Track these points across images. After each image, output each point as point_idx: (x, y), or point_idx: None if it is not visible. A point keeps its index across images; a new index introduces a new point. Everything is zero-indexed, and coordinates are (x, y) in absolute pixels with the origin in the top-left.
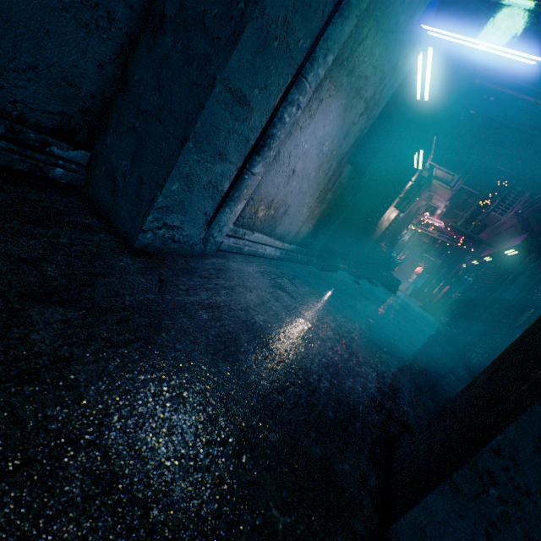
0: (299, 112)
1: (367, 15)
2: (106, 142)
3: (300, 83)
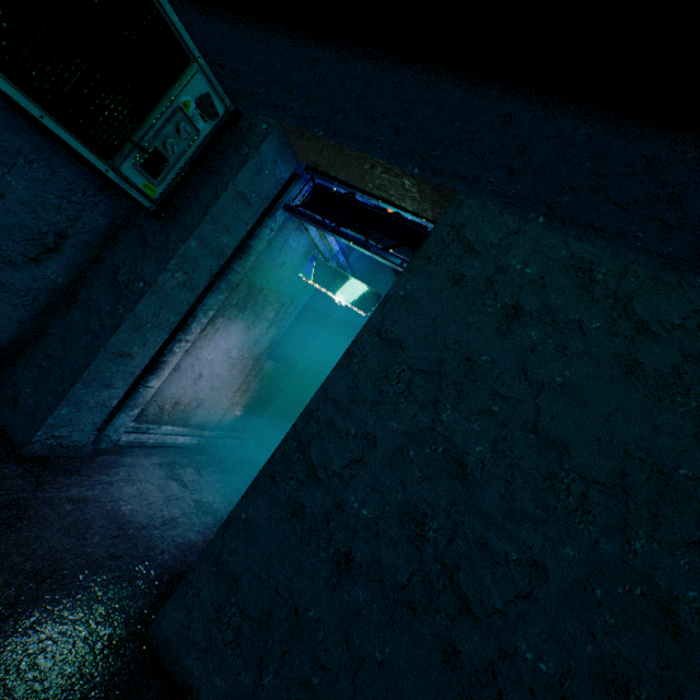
0: (190, 344)
1: (247, 281)
2: (17, 371)
3: (186, 329)
